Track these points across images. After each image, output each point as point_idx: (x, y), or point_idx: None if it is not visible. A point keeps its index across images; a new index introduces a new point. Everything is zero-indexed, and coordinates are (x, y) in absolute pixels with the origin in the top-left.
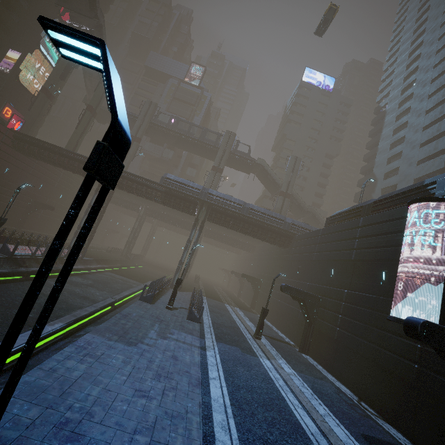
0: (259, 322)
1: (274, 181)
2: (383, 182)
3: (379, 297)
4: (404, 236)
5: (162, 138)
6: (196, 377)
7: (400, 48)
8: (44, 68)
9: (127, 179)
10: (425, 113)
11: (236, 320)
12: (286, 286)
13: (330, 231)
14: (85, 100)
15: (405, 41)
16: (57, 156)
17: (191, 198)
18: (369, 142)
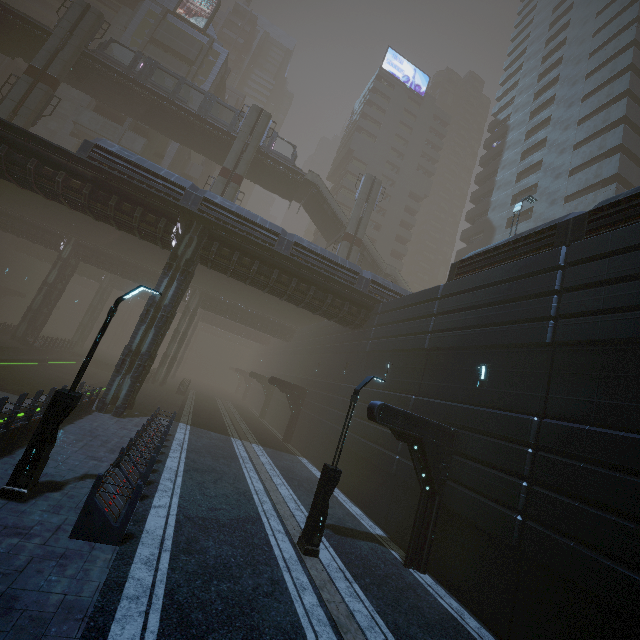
0: (313, 507)
1: (334, 216)
2: (505, 232)
3: None
4: None
5: (117, 101)
6: None
7: (532, 34)
8: None
9: None
10: (577, 124)
11: (252, 486)
12: (383, 406)
13: (468, 285)
14: None
15: (540, 23)
16: None
17: (163, 206)
18: (481, 173)
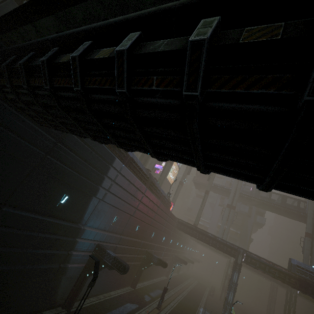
0: None
1: None
2: None
3: None
4: None
5: (244, 201)
6: None
7: None
8: (174, 166)
9: (258, 261)
10: None
11: None
12: None
13: None
14: (193, 180)
15: None
16: (204, 237)
17: None
18: None
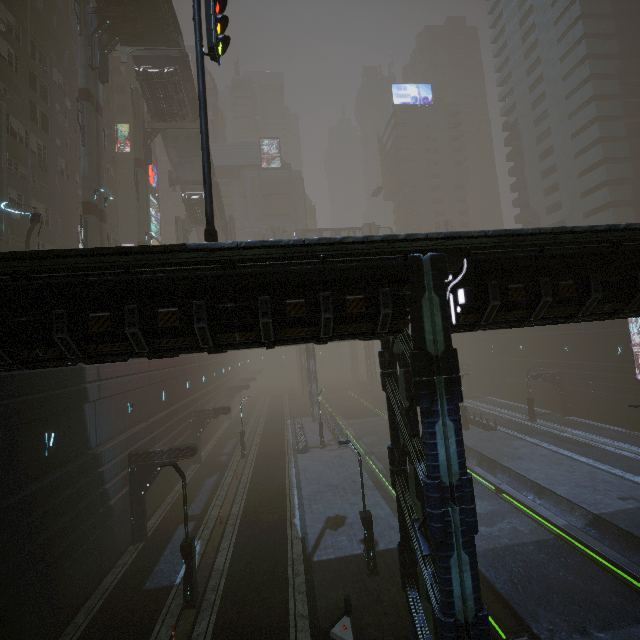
0: (529, 410)
1: None
2: (547, 218)
3: (621, 365)
4: (628, 323)
5: None
6: (566, 458)
7: (509, 43)
8: None
9: None
10: (571, 138)
11: (495, 413)
12: (536, 375)
13: None
14: None
15: (512, 34)
16: None
17: None
18: (511, 170)
